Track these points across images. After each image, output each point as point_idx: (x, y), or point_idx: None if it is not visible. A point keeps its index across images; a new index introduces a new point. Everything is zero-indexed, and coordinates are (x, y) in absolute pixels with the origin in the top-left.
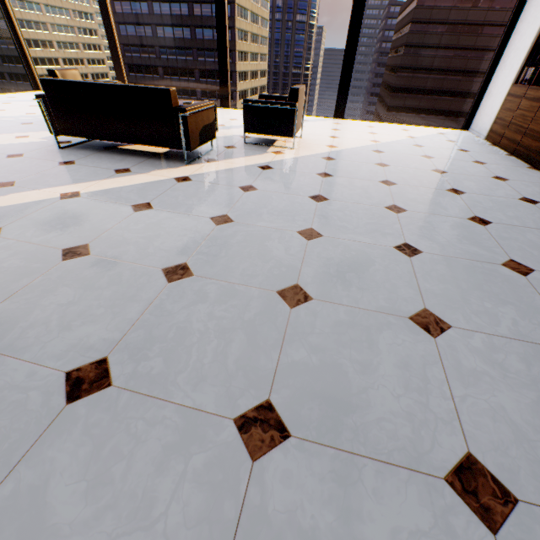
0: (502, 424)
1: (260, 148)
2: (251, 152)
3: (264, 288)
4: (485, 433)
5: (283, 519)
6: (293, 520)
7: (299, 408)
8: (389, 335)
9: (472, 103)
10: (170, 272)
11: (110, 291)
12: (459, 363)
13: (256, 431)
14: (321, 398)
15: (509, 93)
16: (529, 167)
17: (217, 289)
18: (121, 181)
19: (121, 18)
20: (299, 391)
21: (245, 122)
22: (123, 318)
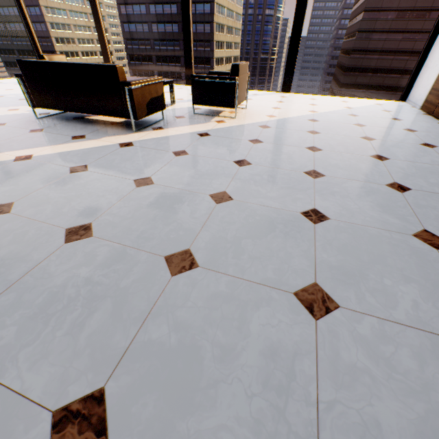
0: None
1: (206, 117)
2: (197, 121)
3: (154, 253)
4: None
5: None
6: None
7: (132, 403)
8: (265, 313)
9: (410, 76)
10: (71, 233)
11: (7, 250)
12: (337, 354)
13: (71, 431)
14: (161, 391)
15: None
16: None
17: (107, 252)
18: (72, 146)
19: (125, 18)
20: (141, 379)
21: (193, 95)
22: (4, 279)
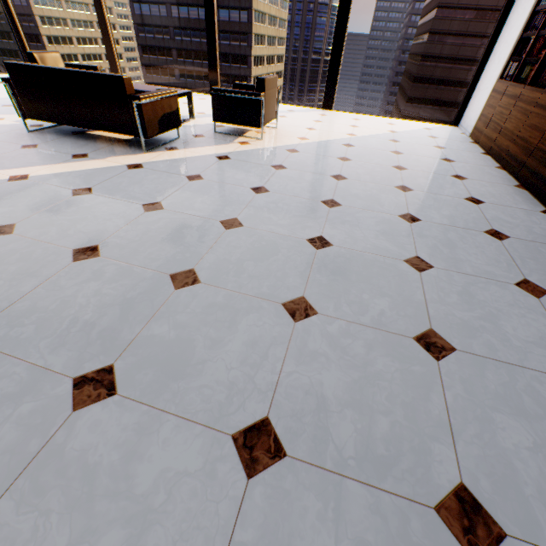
0: (312, 397)
1: (228, 137)
2: (218, 141)
3: (160, 271)
4: (292, 403)
5: (76, 455)
6: (83, 456)
7: (136, 373)
8: (254, 317)
9: (463, 98)
10: (79, 253)
11: (16, 267)
12: (305, 345)
13: (89, 388)
14: (160, 366)
15: (493, 88)
16: (498, 167)
17: (115, 270)
18: (73, 166)
19: None
20: (144, 359)
21: (213, 111)
22: (17, 290)
